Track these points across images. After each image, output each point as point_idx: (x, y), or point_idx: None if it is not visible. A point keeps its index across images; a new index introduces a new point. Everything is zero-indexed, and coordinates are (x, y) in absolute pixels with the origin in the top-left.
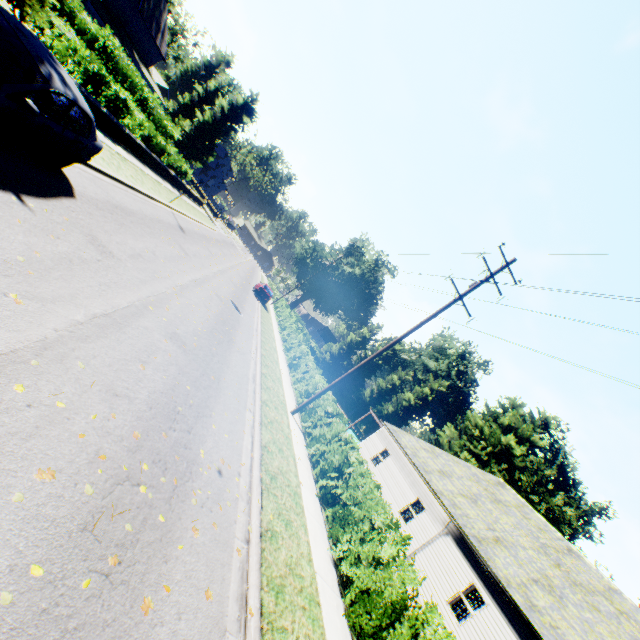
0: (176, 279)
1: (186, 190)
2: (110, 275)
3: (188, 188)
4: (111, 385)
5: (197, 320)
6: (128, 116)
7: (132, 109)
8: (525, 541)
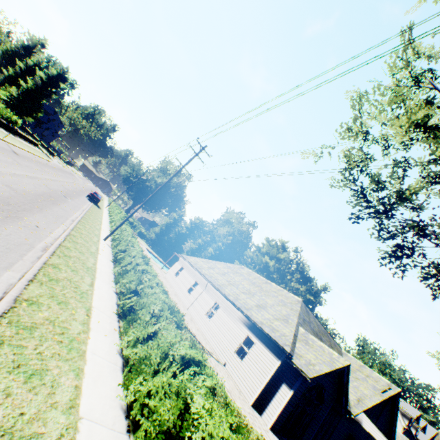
0: (10, 170)
1: (19, 134)
2: None
3: (21, 132)
4: None
5: (27, 188)
6: None
7: None
8: (245, 282)
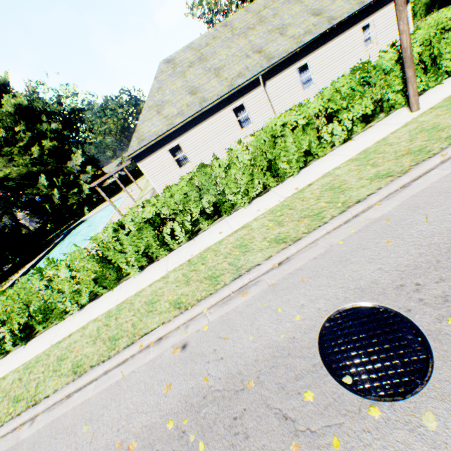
0: None
1: None
2: None
3: None
4: None
5: None
6: None
7: None
8: (241, 42)
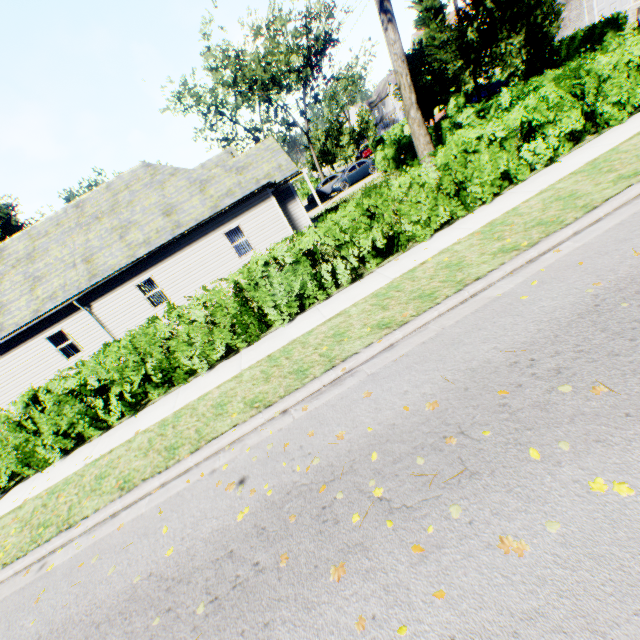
0: None
1: None
2: None
3: None
4: None
5: None
6: None
7: None
8: (81, 239)
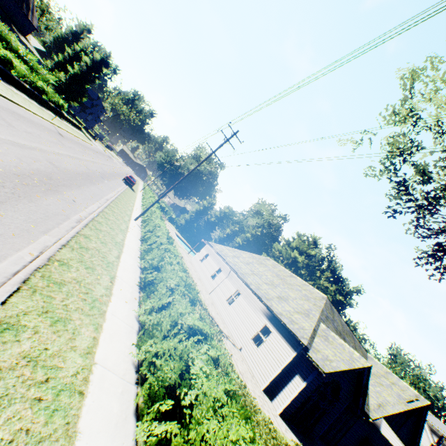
0: (55, 149)
1: (65, 118)
2: (15, 133)
3: (67, 116)
4: (20, 158)
5: (68, 166)
6: (14, 68)
7: (16, 63)
8: (268, 274)
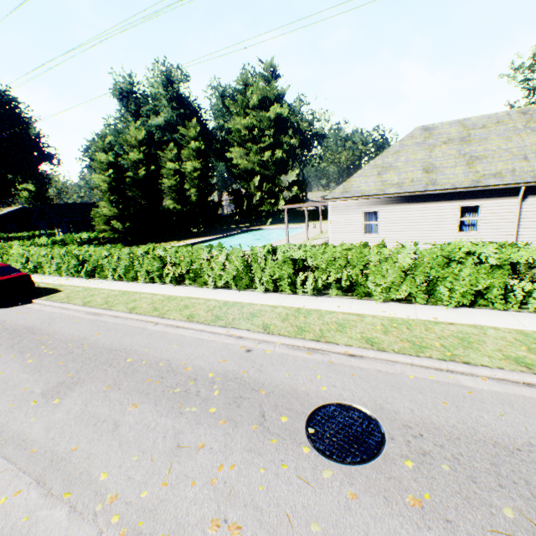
0: None
1: None
2: None
3: None
4: None
5: None
6: None
7: None
8: (530, 139)
